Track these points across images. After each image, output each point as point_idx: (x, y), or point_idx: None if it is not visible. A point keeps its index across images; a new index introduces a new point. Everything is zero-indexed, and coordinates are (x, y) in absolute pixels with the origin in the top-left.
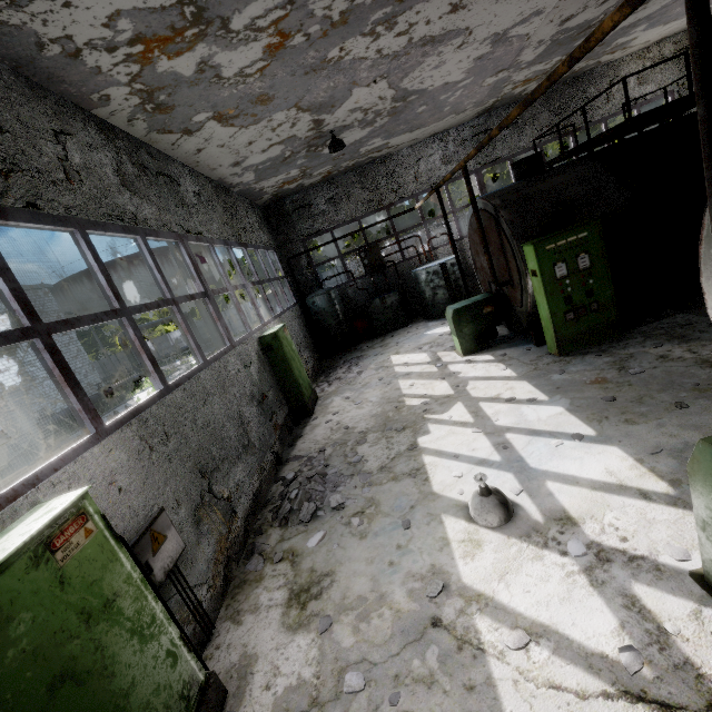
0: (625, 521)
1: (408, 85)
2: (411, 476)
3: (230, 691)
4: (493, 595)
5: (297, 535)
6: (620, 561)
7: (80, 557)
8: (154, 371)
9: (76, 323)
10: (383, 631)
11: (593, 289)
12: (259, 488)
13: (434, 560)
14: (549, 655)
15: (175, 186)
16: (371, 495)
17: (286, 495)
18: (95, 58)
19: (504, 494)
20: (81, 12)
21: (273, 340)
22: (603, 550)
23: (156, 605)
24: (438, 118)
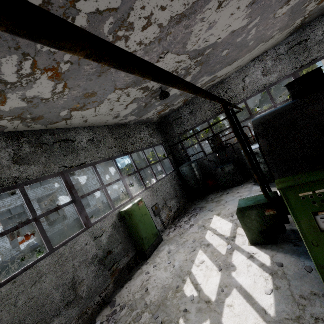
0: None
1: (195, 47)
2: None
3: None
4: None
5: None
6: None
7: None
8: None
9: None
10: None
11: None
12: None
13: None
14: None
15: (69, 143)
16: None
17: None
18: None
19: None
20: None
21: (125, 214)
22: None
23: None
24: (248, 50)
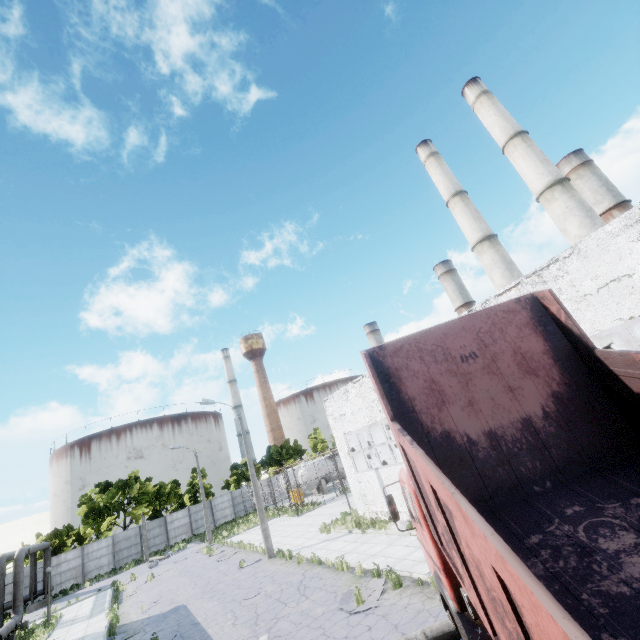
0: None
1: None
2: None
3: None
4: None
5: None
6: None
7: None
8: None
9: None
10: None
11: None
12: None
13: None
14: None
15: None
16: None
17: None
18: None
19: None
20: None
21: None
22: None
23: None
24: None
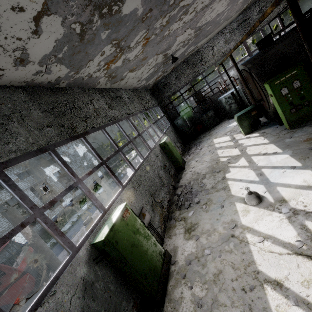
0: (307, 199)
1: (200, 24)
2: (223, 189)
3: (172, 255)
4: (252, 227)
5: (185, 212)
6: (302, 214)
7: (129, 219)
8: (131, 166)
9: (110, 157)
10: (215, 239)
11: (304, 96)
12: (169, 198)
13: (232, 217)
14: (270, 244)
15: (121, 99)
16: (208, 197)
17: (179, 200)
18: (95, 74)
19: (258, 193)
20: (91, 66)
21: (164, 144)
22: (296, 210)
23: (148, 231)
24: (218, 26)
